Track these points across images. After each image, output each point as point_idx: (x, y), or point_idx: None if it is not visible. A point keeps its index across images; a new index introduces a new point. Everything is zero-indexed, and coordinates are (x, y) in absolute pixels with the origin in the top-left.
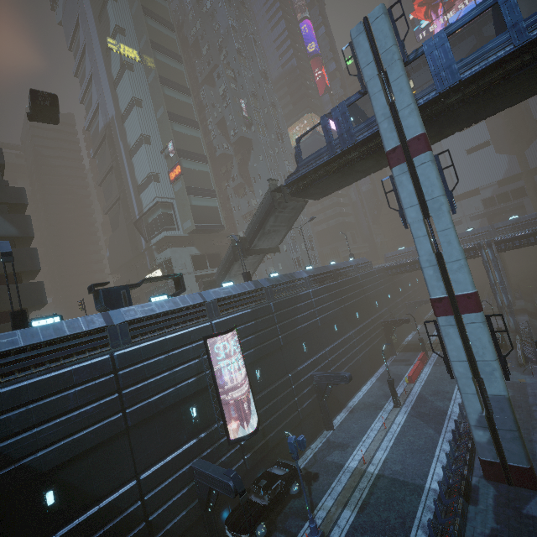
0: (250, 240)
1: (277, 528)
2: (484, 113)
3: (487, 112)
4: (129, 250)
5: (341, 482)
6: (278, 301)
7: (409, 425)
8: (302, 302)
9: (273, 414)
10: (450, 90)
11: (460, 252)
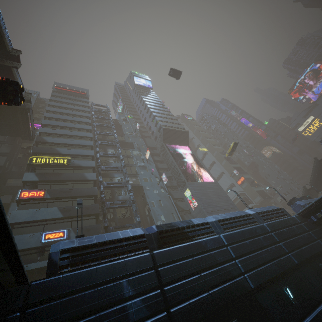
0: (314, 185)
1: None
2: None
3: None
4: None
5: None
6: None
7: None
8: None
9: None
10: None
11: None
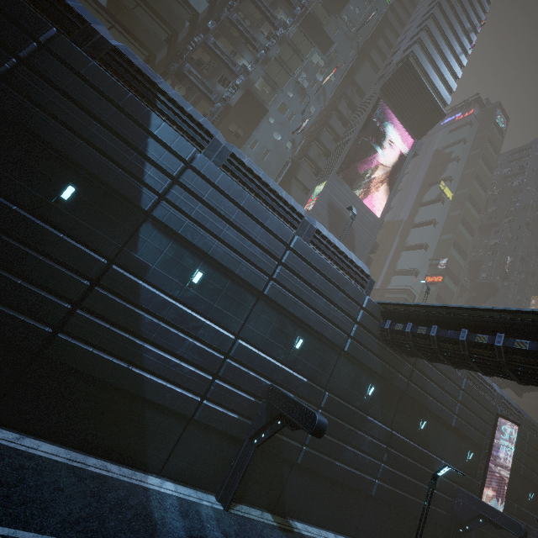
0: None
1: None
2: None
3: None
4: None
5: None
6: (532, 436)
7: None
8: None
9: None
10: None
11: None
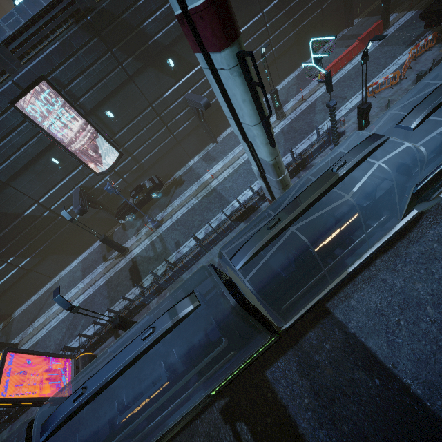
0: None
1: (148, 213)
2: None
3: None
4: None
5: (191, 191)
6: (99, 10)
7: None
8: None
9: (144, 144)
10: None
11: None
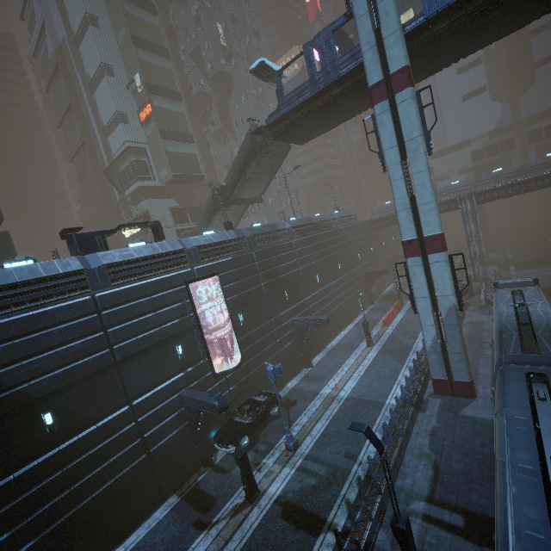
0: (231, 188)
1: (259, 441)
2: (472, 46)
3: (475, 45)
4: (102, 203)
5: (316, 405)
6: (260, 250)
7: (378, 359)
8: (285, 252)
9: (256, 353)
10: (438, 15)
11: (432, 194)
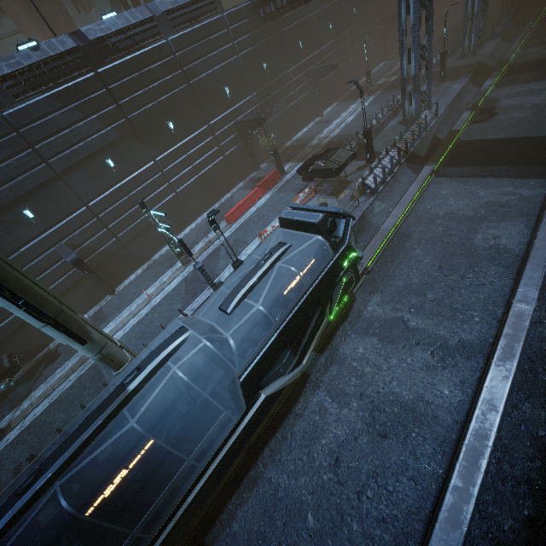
0: None
1: None
2: None
3: None
4: None
5: (65, 369)
6: None
7: (170, 296)
8: None
9: None
10: None
11: None
